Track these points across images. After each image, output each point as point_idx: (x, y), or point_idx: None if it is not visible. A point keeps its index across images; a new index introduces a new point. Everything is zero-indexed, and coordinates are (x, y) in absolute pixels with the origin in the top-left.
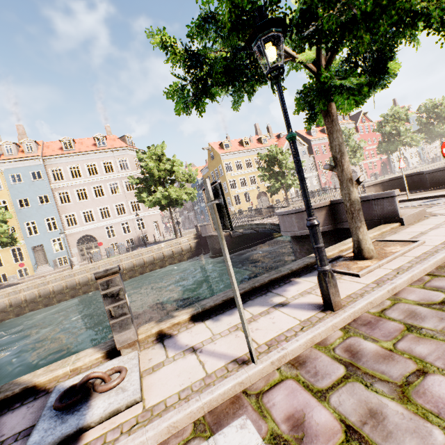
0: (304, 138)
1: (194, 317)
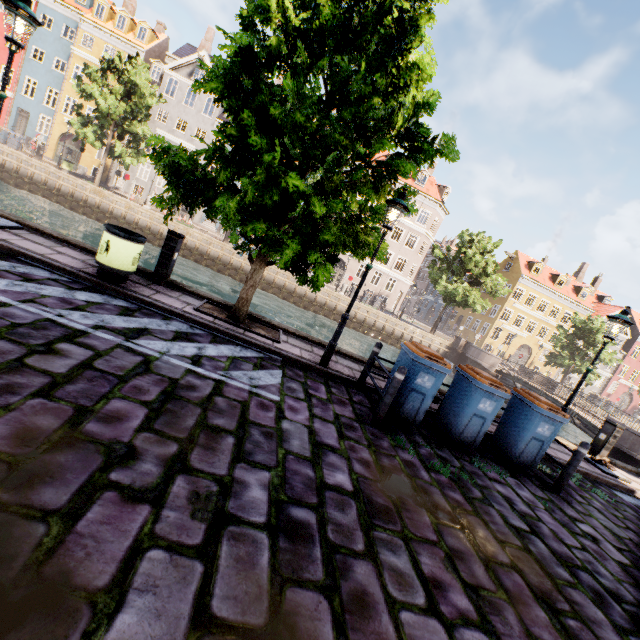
0: (633, 326)
1: (609, 462)
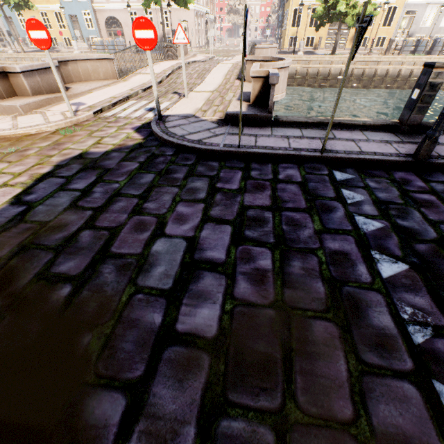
0: None
1: None
